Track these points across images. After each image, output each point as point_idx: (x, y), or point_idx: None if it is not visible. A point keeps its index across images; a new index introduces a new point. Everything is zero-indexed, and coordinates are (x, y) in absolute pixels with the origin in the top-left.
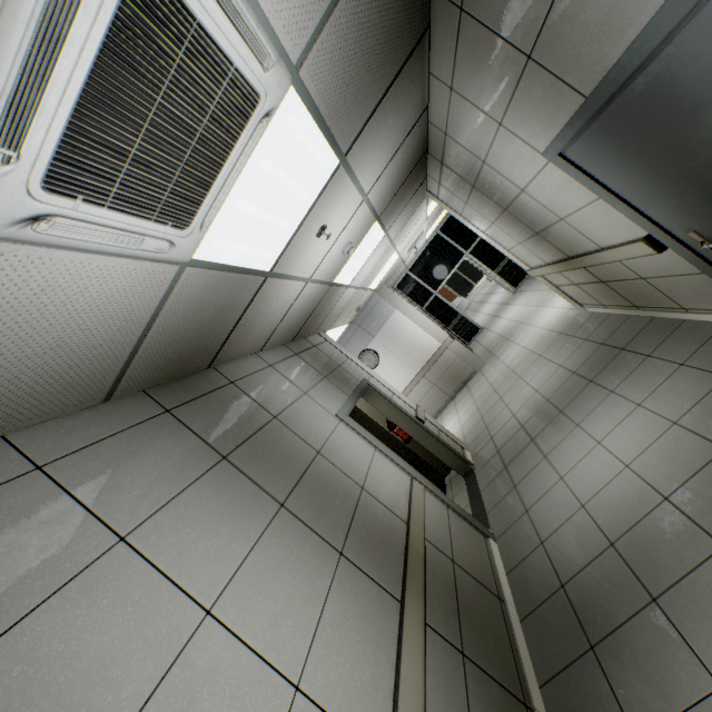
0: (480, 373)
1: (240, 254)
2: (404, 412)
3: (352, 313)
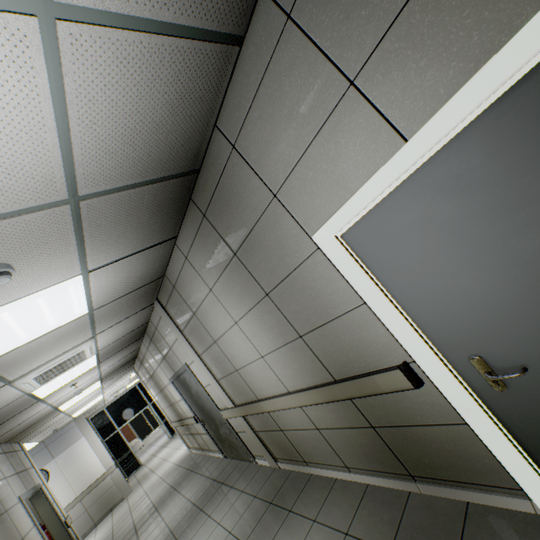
0: (126, 498)
1: (42, 391)
2: (59, 514)
3: (49, 432)
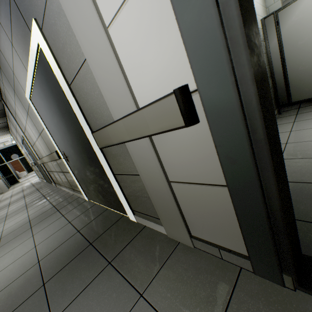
0: (4, 193)
1: None
2: None
3: None
